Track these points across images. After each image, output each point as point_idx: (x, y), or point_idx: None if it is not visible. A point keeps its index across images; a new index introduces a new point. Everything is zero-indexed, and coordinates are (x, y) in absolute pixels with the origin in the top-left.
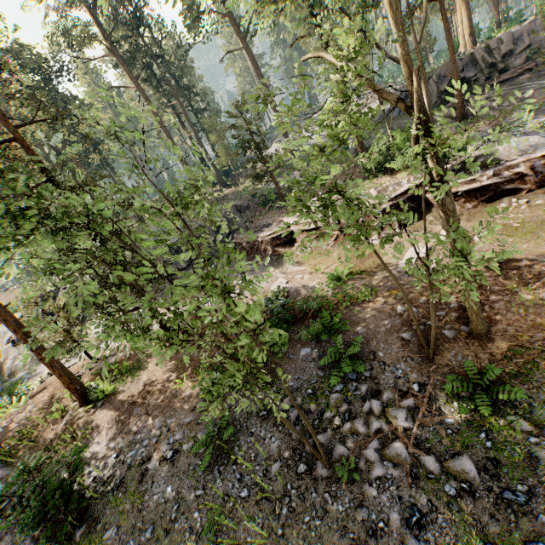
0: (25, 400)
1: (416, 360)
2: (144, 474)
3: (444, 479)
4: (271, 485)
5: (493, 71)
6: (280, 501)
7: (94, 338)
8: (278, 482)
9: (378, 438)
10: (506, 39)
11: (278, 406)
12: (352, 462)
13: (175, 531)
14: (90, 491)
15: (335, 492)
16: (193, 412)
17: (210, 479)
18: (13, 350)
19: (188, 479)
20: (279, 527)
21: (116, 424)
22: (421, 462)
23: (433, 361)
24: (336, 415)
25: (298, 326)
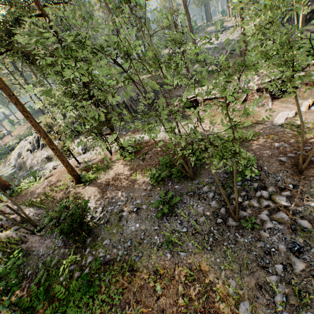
0: (42, 179)
1: (290, 172)
2: (121, 217)
3: (313, 232)
4: (200, 227)
5: None
6: (207, 235)
7: (76, 152)
8: (204, 226)
9: (267, 209)
10: None
11: (199, 190)
12: (252, 219)
13: (145, 244)
14: (92, 222)
15: (241, 233)
16: (146, 190)
17: (162, 222)
18: (30, 155)
19: (148, 221)
20: (208, 246)
21: (98, 194)
22: (298, 223)
23: (301, 173)
24: (239, 197)
25: (207, 151)
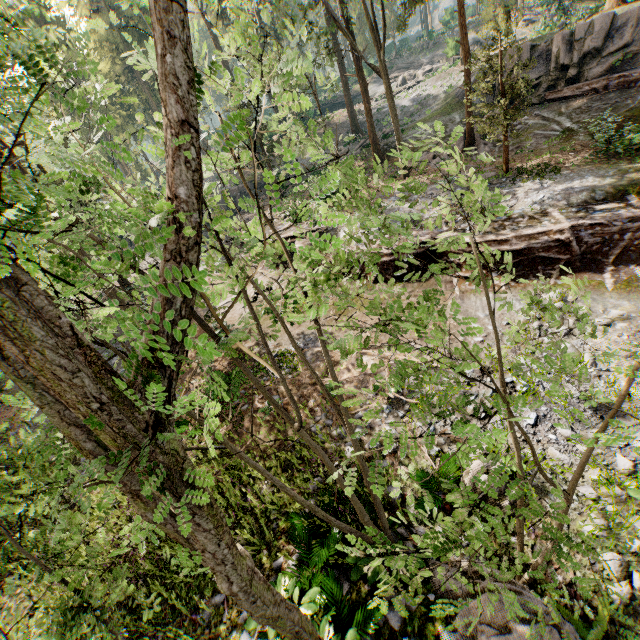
0: None
1: None
2: None
3: None
4: None
5: (561, 78)
6: None
7: None
8: None
9: None
10: (599, 27)
11: None
12: None
13: None
14: None
15: None
16: None
17: None
18: None
19: None
20: None
21: None
22: None
23: None
24: None
25: None
